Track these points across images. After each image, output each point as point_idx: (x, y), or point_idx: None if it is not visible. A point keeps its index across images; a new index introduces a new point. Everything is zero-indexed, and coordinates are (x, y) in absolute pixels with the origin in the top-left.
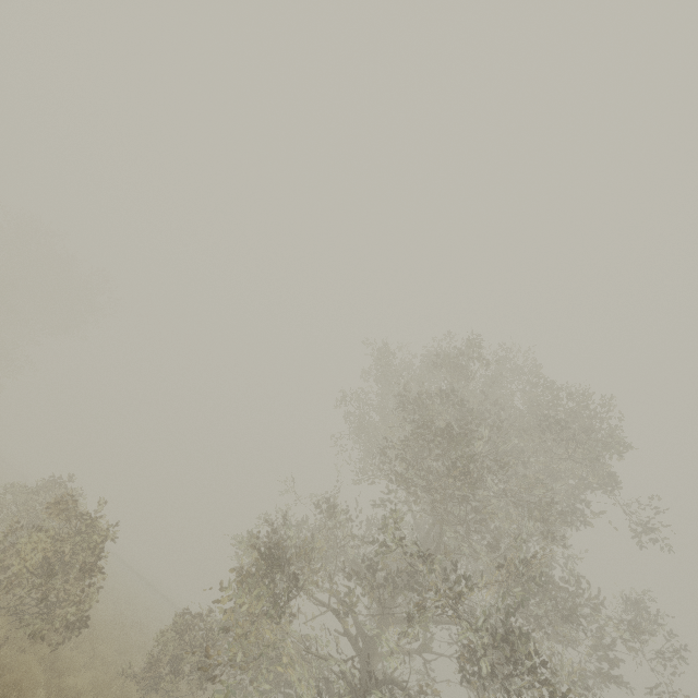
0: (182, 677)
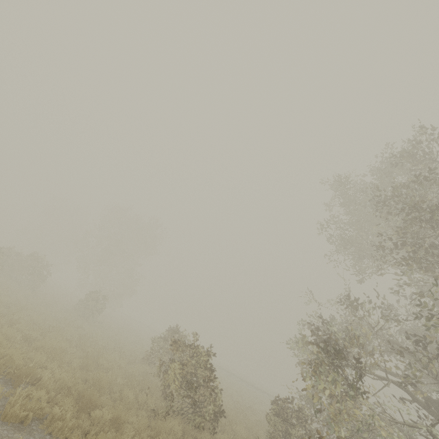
0: None
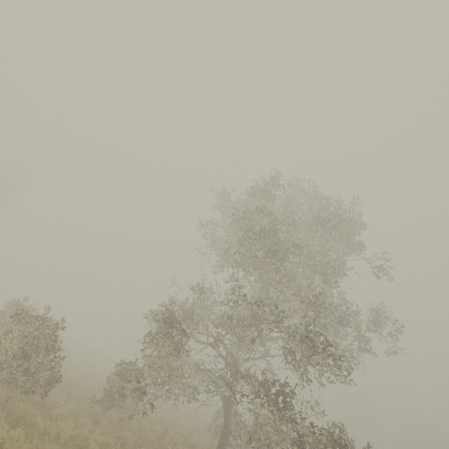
0: (127, 397)
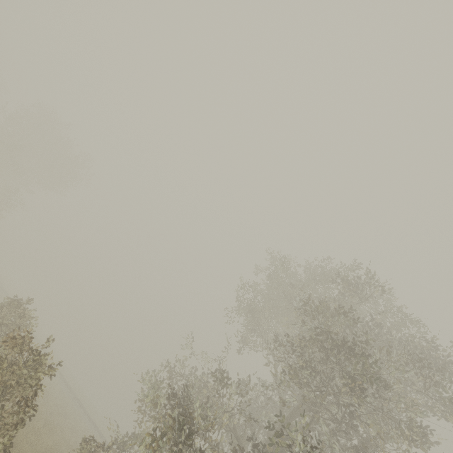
0: None
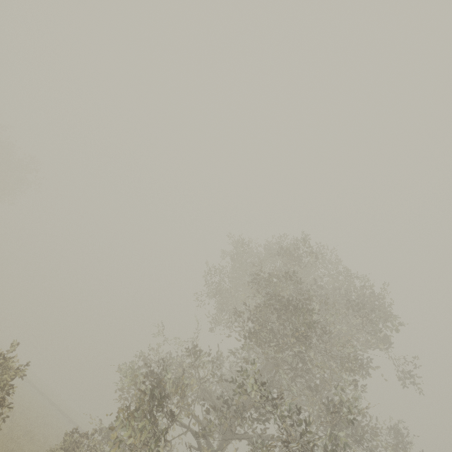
0: None
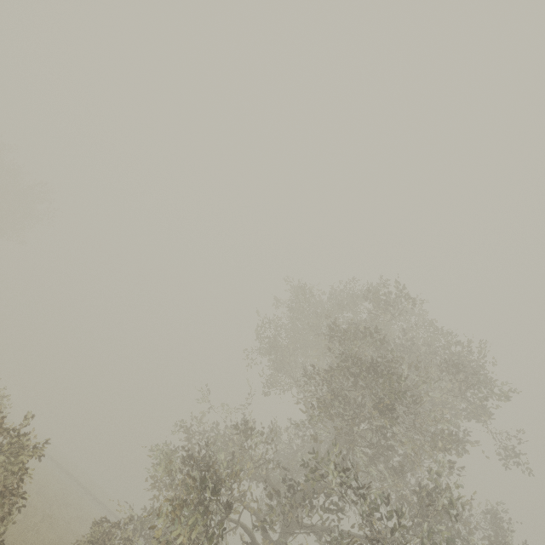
0: None
